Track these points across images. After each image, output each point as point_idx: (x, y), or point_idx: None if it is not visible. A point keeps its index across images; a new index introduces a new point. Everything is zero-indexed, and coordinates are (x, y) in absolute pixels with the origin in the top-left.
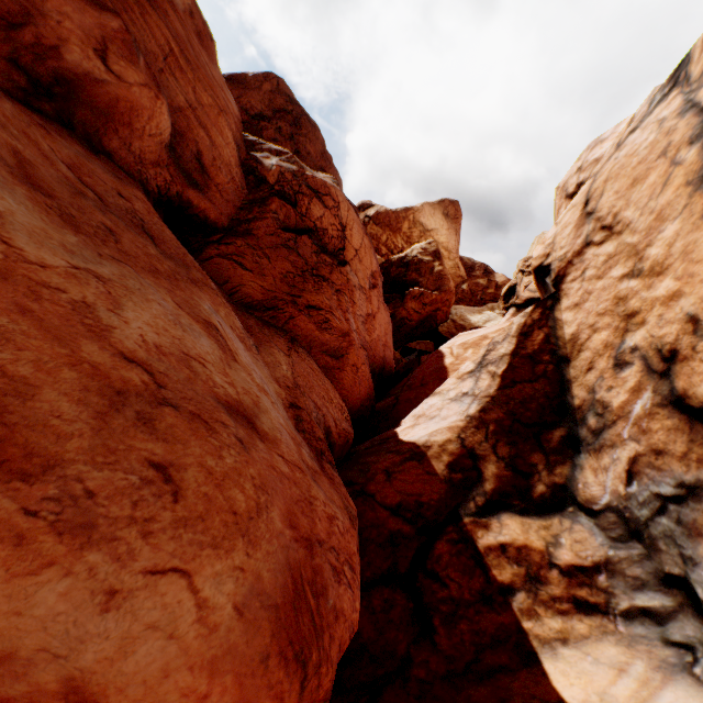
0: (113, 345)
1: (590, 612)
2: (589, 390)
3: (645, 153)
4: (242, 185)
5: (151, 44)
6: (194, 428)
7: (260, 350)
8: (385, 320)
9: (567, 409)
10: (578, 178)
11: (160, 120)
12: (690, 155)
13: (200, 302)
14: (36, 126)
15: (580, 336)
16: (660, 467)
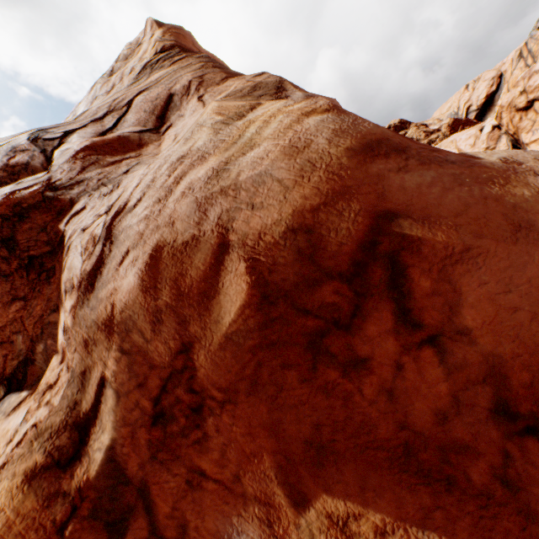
0: None
1: None
2: None
3: None
4: None
5: None
6: None
7: None
8: None
9: None
10: (527, 98)
11: None
12: None
13: None
14: None
15: None
16: None
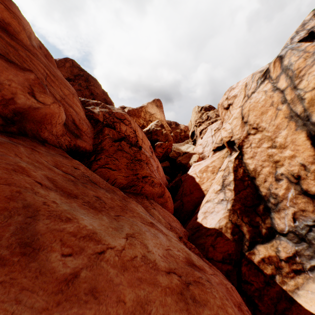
0: (161, 270)
1: (299, 273)
2: (267, 189)
3: (263, 103)
4: (91, 126)
5: (38, 74)
6: (201, 289)
7: (152, 215)
8: (160, 165)
9: (260, 197)
10: (228, 102)
11: (62, 115)
12: (283, 107)
13: (139, 212)
14: (33, 152)
15: (257, 169)
16: (305, 215)
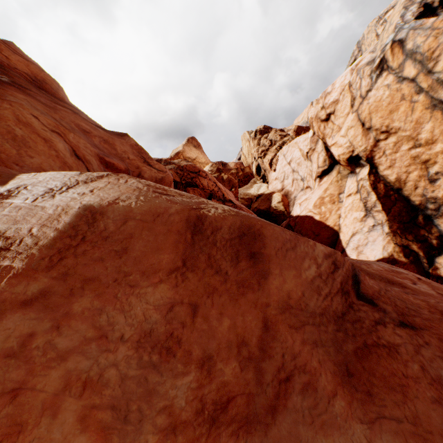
0: None
1: None
2: (421, 196)
3: (389, 100)
4: None
5: None
6: None
7: None
8: None
9: (415, 207)
10: (325, 112)
11: None
12: (420, 98)
13: None
14: None
15: (401, 178)
16: None
